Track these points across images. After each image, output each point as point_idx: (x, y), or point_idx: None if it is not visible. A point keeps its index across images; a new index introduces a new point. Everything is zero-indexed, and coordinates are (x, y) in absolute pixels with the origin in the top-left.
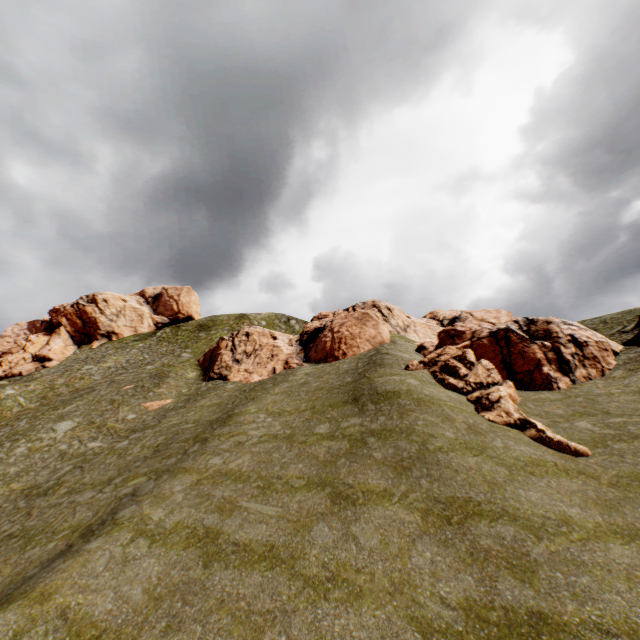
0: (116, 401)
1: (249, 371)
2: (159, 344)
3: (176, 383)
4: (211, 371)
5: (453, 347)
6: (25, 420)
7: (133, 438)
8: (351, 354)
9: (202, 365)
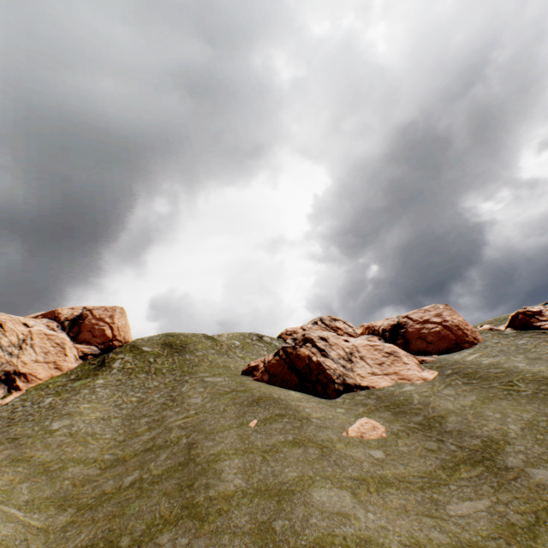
0: (299, 442)
1: (380, 373)
2: (133, 377)
3: (309, 404)
4: (331, 382)
5: (547, 322)
6: (170, 536)
7: (531, 463)
8: (480, 337)
9: (278, 383)
